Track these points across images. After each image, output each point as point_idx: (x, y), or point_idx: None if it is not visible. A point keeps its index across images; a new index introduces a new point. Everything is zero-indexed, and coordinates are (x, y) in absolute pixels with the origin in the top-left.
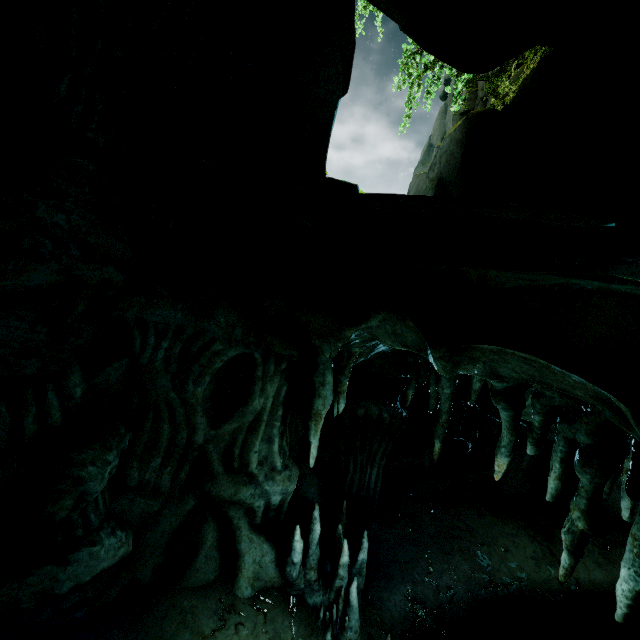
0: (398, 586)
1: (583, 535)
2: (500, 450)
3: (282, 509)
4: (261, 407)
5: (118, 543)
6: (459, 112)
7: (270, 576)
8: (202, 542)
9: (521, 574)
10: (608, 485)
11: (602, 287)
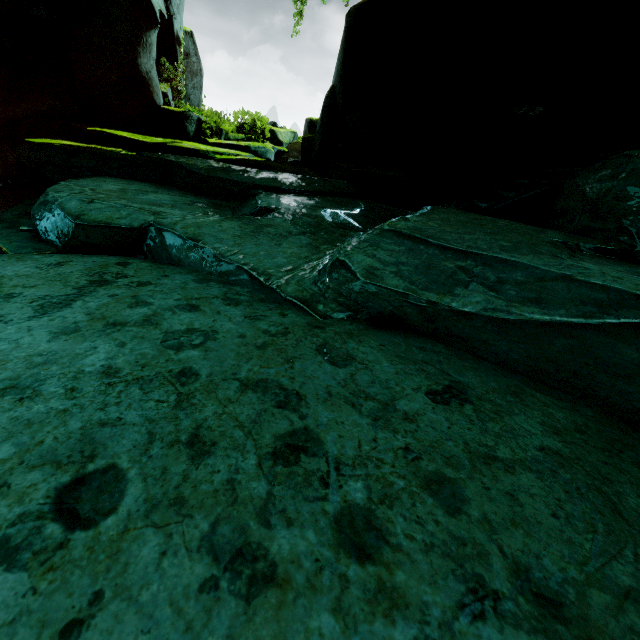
0: None
1: None
2: None
3: None
4: None
5: None
6: None
7: None
8: None
9: None
10: None
11: None
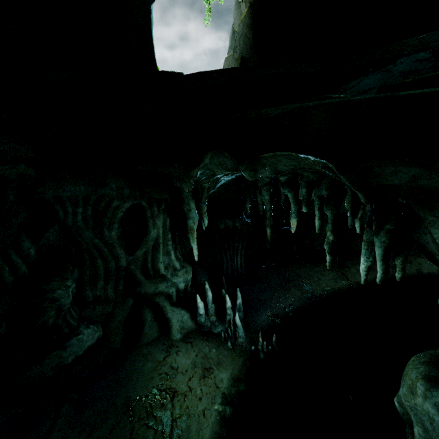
0: (263, 312)
1: (333, 242)
2: (291, 215)
3: (187, 291)
4: (156, 235)
5: (93, 331)
6: (249, 0)
7: (189, 325)
8: (145, 320)
9: (327, 288)
10: (352, 220)
11: (317, 103)
